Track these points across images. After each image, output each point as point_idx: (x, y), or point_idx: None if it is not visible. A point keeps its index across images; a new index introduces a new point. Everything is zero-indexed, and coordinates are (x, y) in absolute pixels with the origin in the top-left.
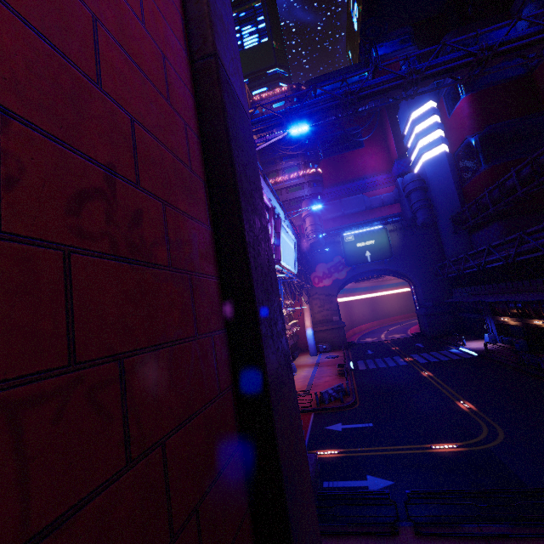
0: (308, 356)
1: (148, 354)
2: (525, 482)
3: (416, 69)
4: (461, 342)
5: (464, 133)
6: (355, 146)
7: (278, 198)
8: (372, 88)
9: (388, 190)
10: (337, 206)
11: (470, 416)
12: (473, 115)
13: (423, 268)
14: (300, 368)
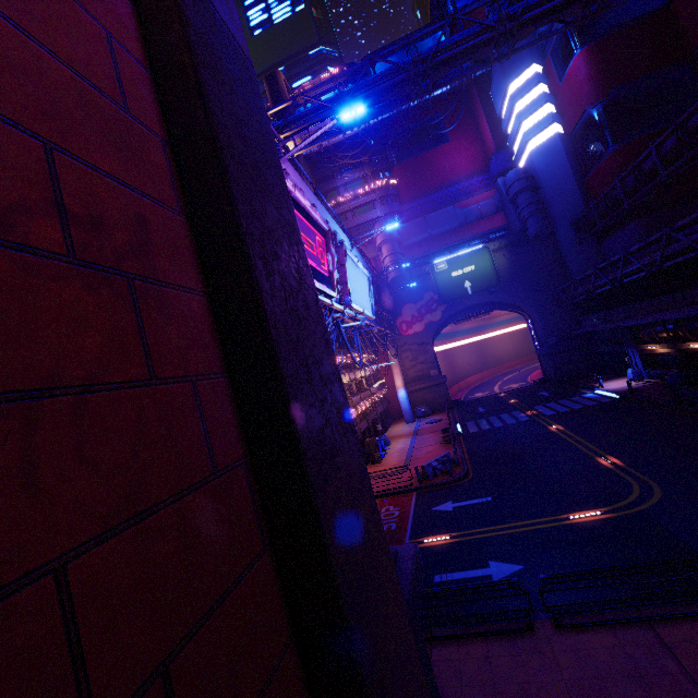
0: (404, 424)
1: (4, 405)
2: (693, 547)
3: (510, 13)
4: (597, 384)
5: (582, 104)
6: (438, 142)
7: (339, 220)
8: (451, 50)
9: (487, 196)
10: (422, 226)
11: (616, 474)
12: (593, 76)
13: (541, 294)
14: (394, 440)
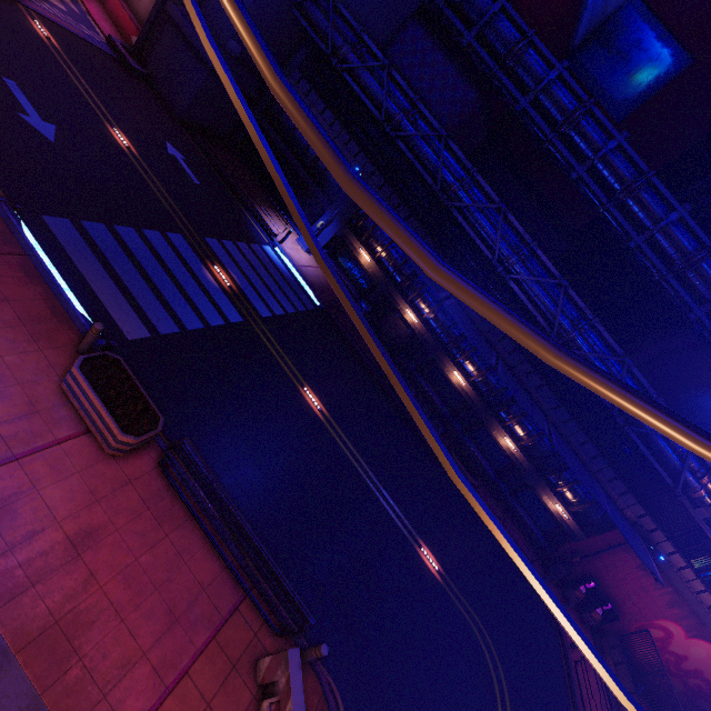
0: None
1: None
2: None
3: None
4: (264, 216)
5: None
6: None
7: None
8: None
9: None
10: None
11: (454, 603)
12: None
13: None
14: None
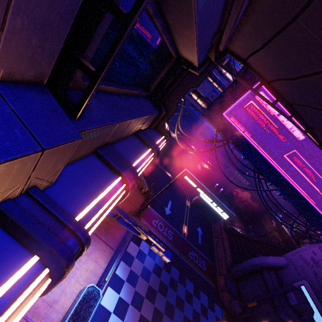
0: None
1: None
2: None
3: None
4: None
5: None
6: None
7: None
8: None
9: None
10: None
11: (176, 182)
12: None
13: None
14: None
